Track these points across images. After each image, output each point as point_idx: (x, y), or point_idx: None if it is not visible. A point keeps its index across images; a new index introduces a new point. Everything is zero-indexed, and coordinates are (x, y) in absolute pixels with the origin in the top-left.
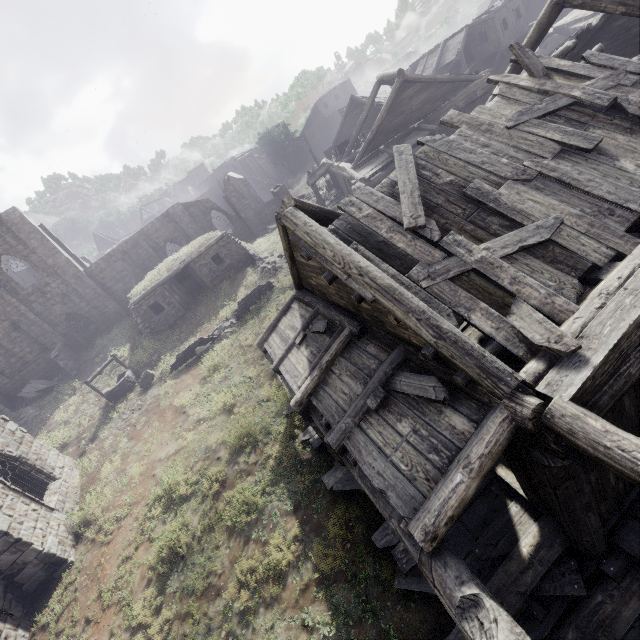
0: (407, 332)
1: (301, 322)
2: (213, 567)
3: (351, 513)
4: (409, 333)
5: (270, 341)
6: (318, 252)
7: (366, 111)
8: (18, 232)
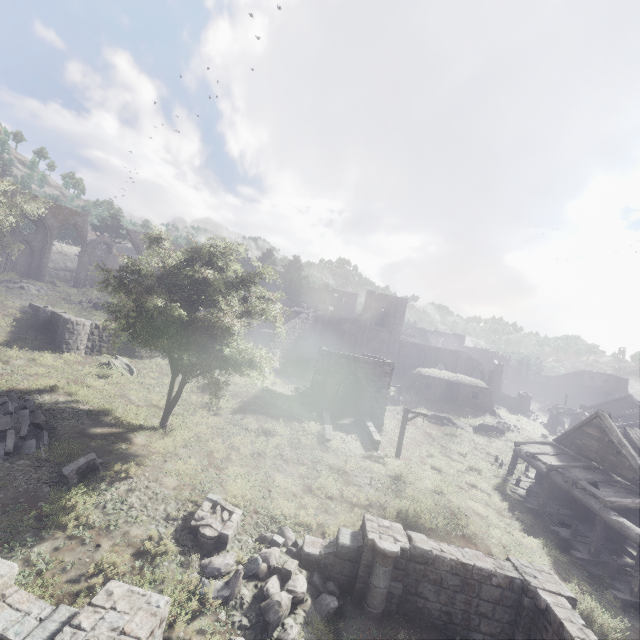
0: (629, 471)
1: (553, 451)
2: (459, 483)
3: (535, 520)
4: (629, 472)
5: (526, 446)
6: (610, 431)
7: (639, 410)
8: (398, 307)
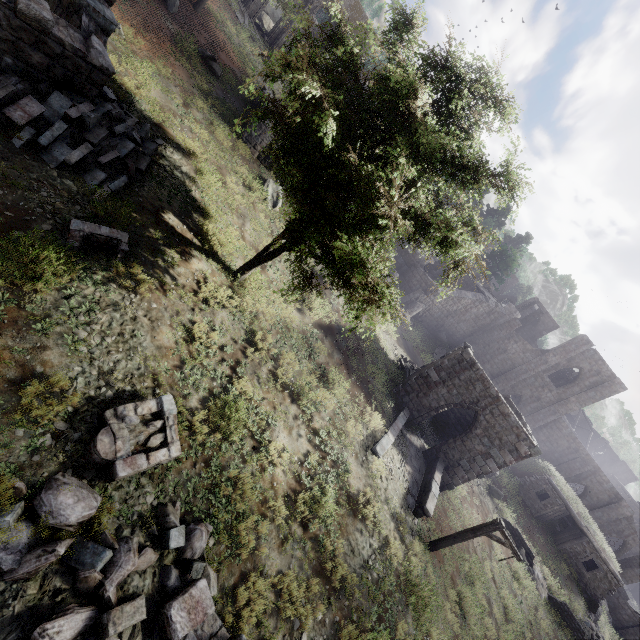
0: None
1: None
2: None
3: None
4: None
5: None
6: None
7: None
8: (602, 386)
